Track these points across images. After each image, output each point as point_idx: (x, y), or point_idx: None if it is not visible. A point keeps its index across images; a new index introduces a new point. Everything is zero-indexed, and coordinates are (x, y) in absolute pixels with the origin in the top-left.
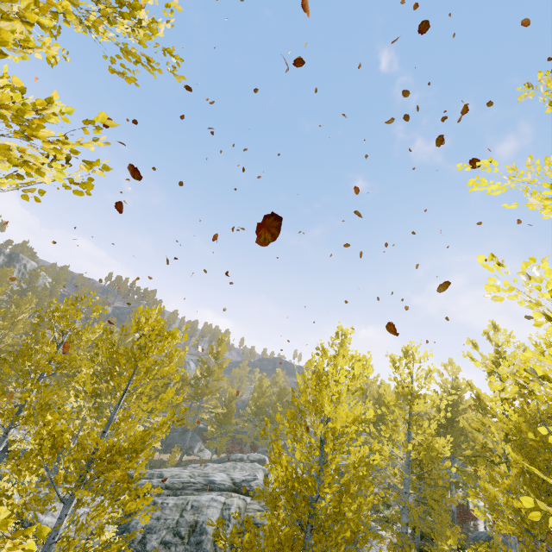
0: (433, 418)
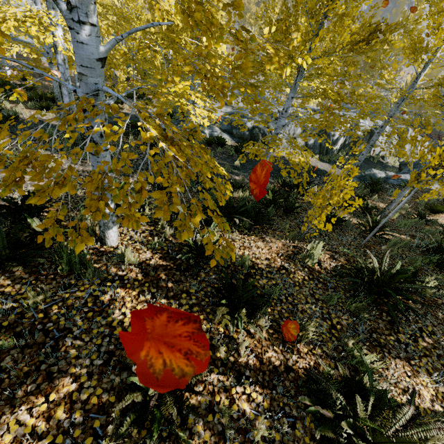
0: None
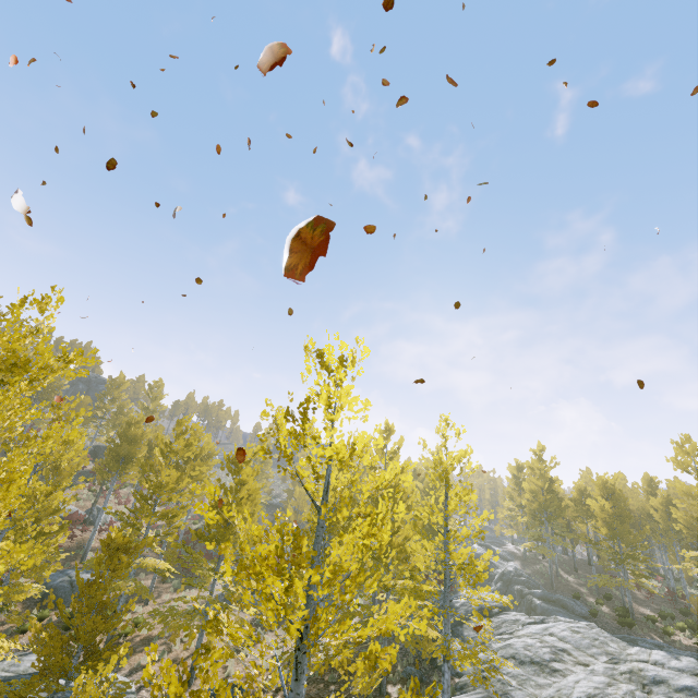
0: None
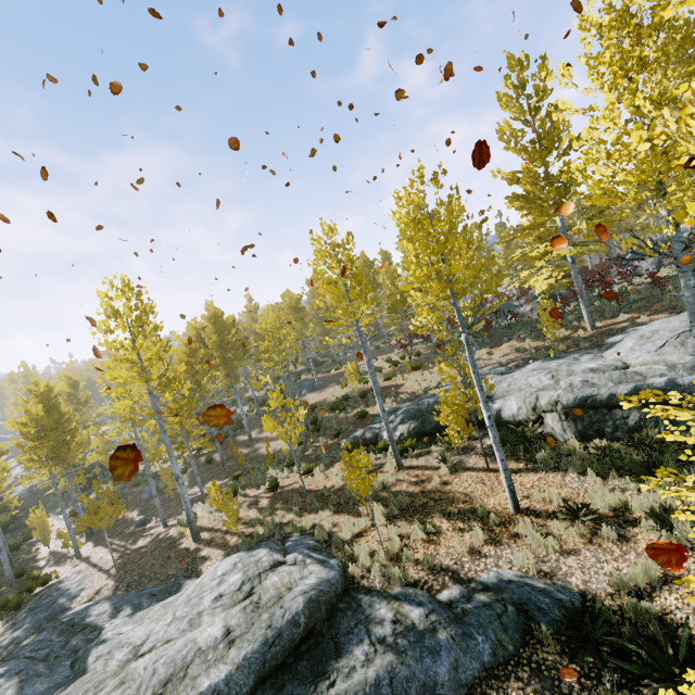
0: None
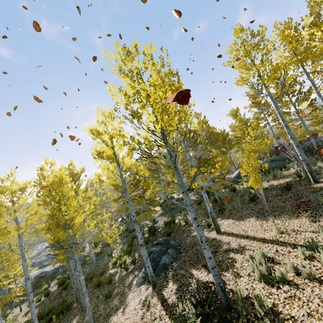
0: (99, 194)
